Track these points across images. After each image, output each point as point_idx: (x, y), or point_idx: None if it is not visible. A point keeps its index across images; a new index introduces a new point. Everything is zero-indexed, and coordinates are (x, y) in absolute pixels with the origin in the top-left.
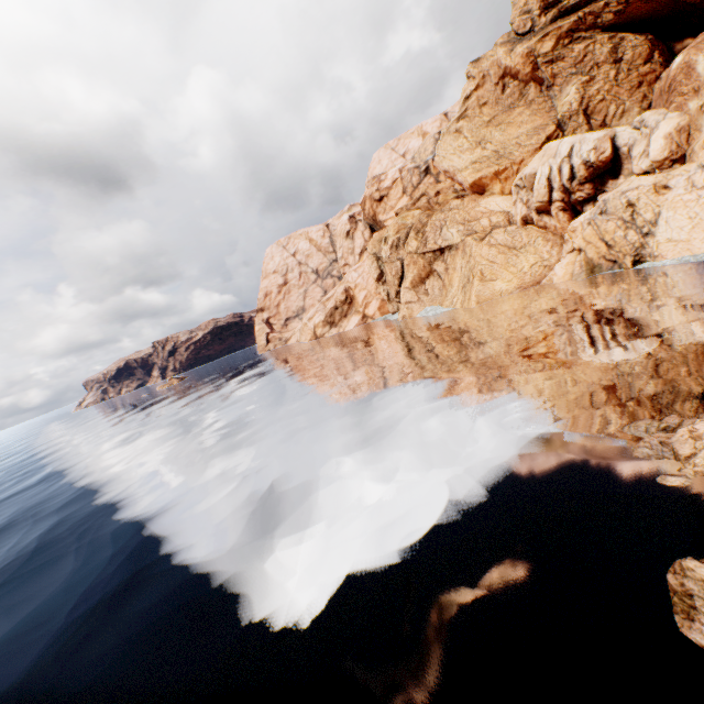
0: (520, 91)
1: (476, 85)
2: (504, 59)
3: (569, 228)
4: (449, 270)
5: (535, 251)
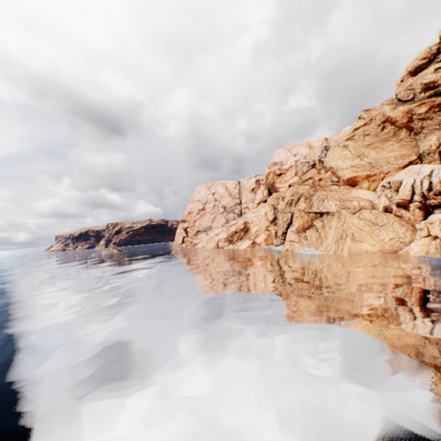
0: (394, 132)
1: (365, 123)
2: (388, 112)
3: (427, 220)
4: (325, 227)
5: (393, 230)
